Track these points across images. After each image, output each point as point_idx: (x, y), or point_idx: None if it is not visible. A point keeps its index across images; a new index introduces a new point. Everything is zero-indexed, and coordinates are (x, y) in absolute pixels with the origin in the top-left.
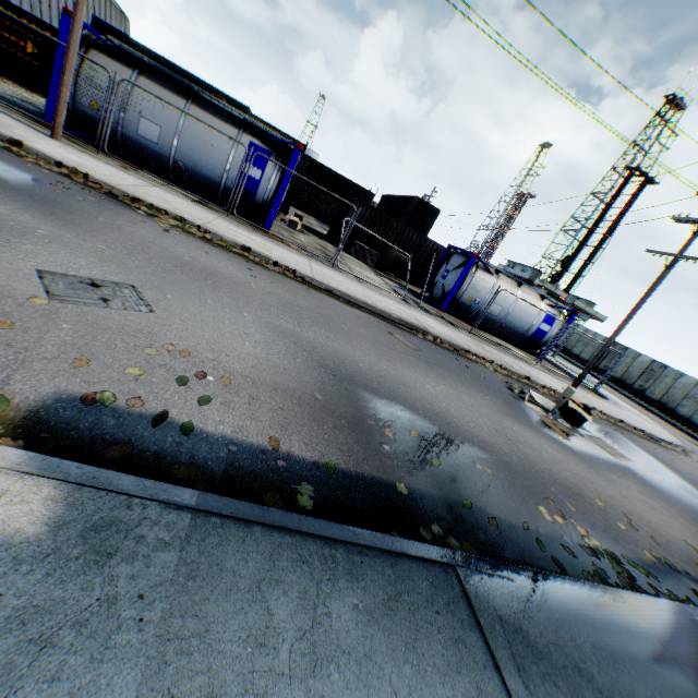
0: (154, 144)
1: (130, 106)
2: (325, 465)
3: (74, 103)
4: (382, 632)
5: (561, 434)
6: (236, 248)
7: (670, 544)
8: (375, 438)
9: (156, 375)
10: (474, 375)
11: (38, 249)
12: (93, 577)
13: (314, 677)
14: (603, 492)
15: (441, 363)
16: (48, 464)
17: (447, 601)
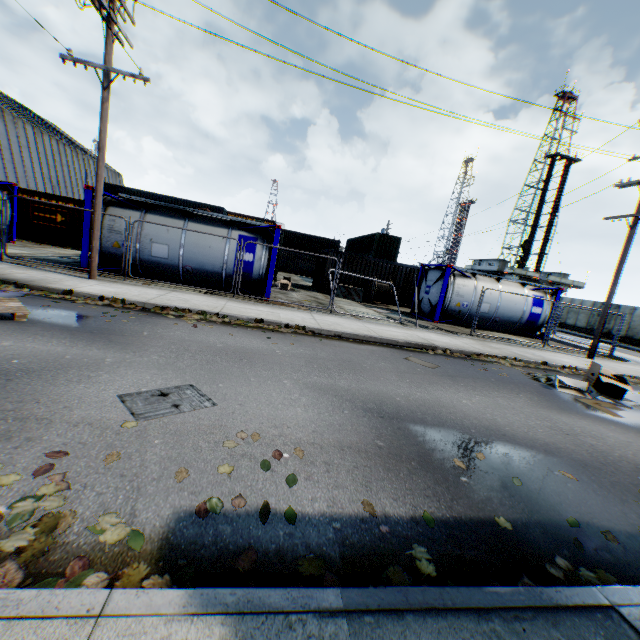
0: (165, 259)
1: (142, 237)
2: (423, 517)
3: (101, 247)
4: None
5: (608, 412)
6: (251, 322)
7: None
8: (450, 473)
9: (242, 467)
10: (497, 376)
11: (112, 376)
12: None
13: None
14: None
15: (462, 374)
16: (205, 597)
17: None
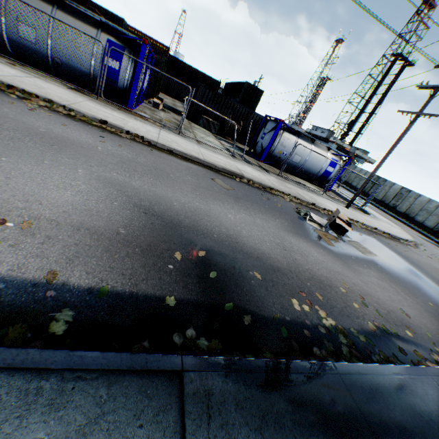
0: (34, 44)
1: (8, 12)
2: (99, 290)
3: None
4: None
5: (328, 242)
6: (96, 121)
7: (390, 314)
8: (163, 261)
9: None
10: (273, 205)
11: None
12: None
13: None
14: (349, 281)
15: (247, 198)
16: None
17: (157, 411)
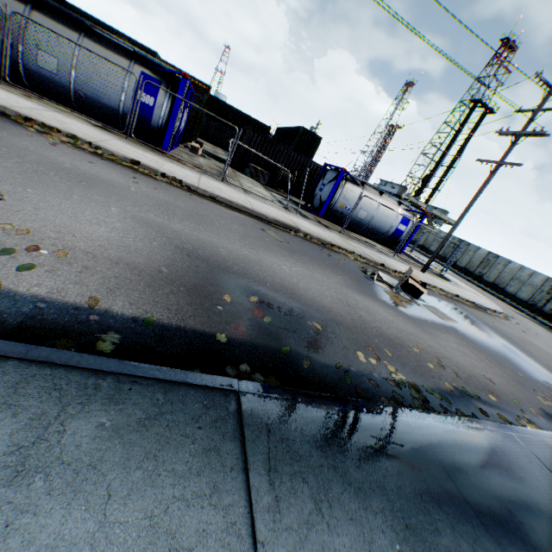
0: (54, 75)
1: (27, 39)
2: (144, 319)
3: None
4: (122, 445)
5: (400, 303)
6: (126, 162)
7: (471, 378)
8: (211, 302)
9: None
10: (334, 262)
11: None
12: None
13: (9, 487)
14: (424, 343)
15: (304, 252)
16: None
17: (215, 419)
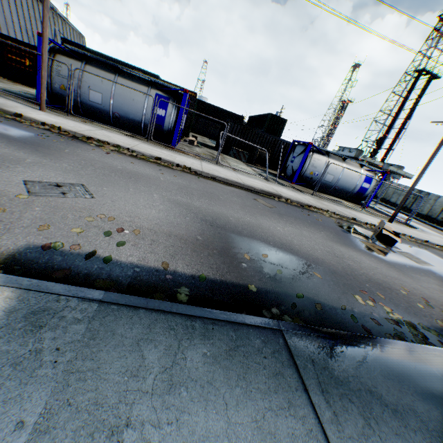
0: (99, 105)
1: (82, 84)
2: (199, 276)
3: (51, 88)
4: (222, 369)
5: (377, 252)
6: (152, 159)
7: None
8: (237, 260)
9: (91, 232)
10: (314, 220)
11: (26, 169)
12: (28, 339)
13: (169, 395)
14: (408, 285)
15: (289, 214)
16: (10, 279)
17: (273, 351)
